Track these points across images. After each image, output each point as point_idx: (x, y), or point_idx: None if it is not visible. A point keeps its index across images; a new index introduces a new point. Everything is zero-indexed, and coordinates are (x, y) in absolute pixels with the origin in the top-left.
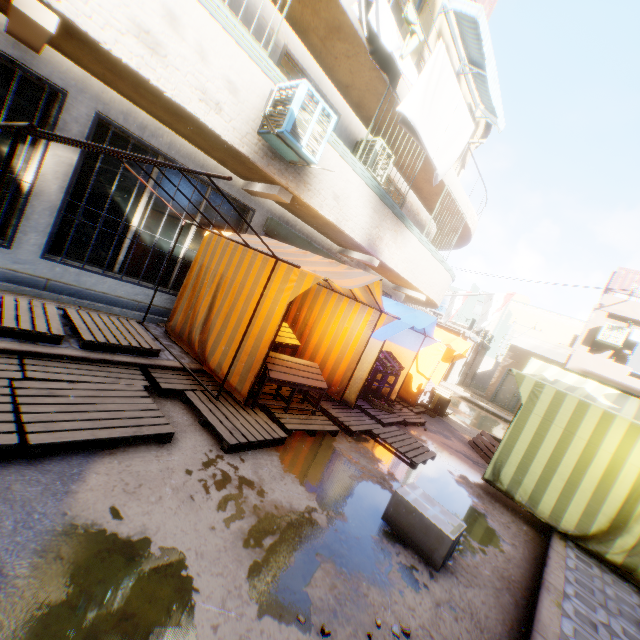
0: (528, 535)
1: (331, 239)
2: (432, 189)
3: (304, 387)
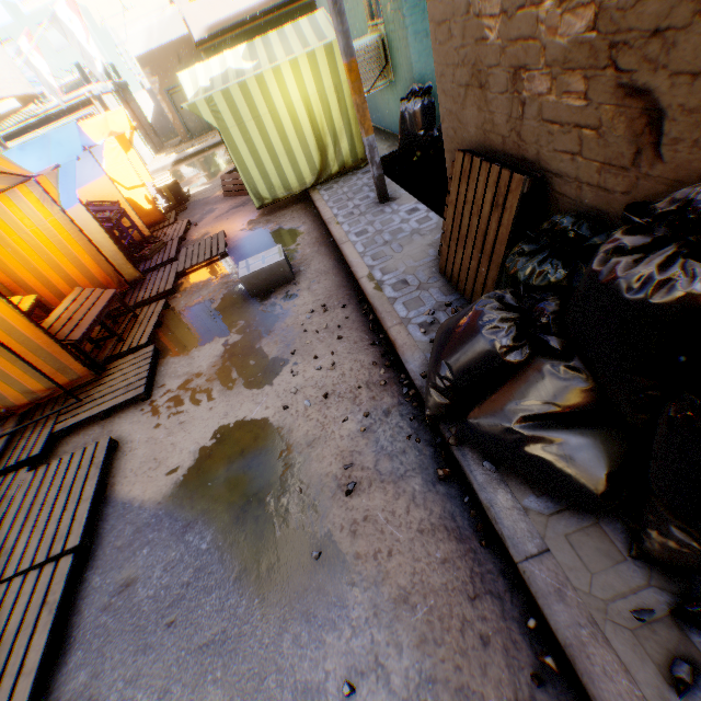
0: (304, 209)
1: None
2: None
3: (105, 312)
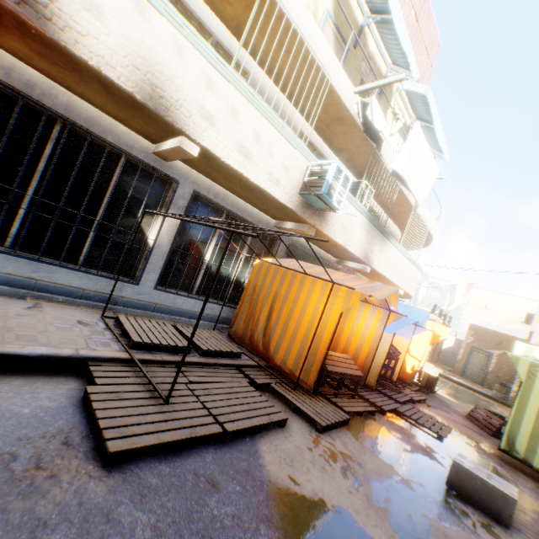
0: None
1: (331, 254)
2: (401, 209)
3: (348, 376)
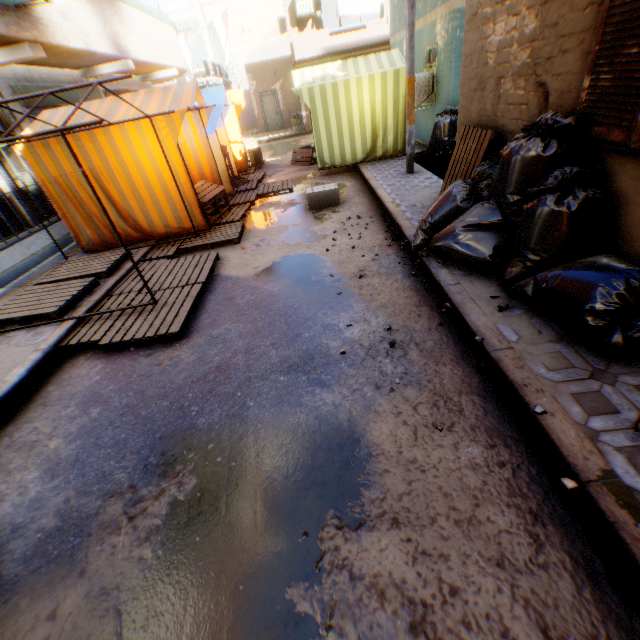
0: (351, 175)
1: (70, 68)
2: None
3: (217, 197)
